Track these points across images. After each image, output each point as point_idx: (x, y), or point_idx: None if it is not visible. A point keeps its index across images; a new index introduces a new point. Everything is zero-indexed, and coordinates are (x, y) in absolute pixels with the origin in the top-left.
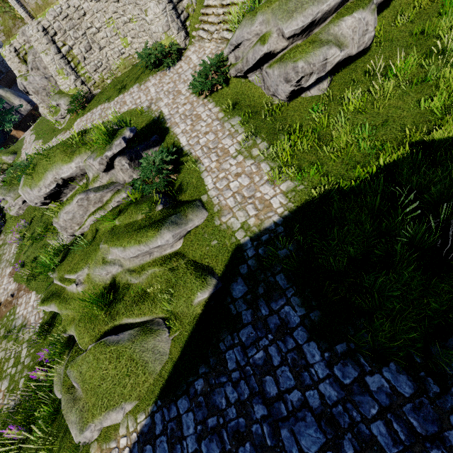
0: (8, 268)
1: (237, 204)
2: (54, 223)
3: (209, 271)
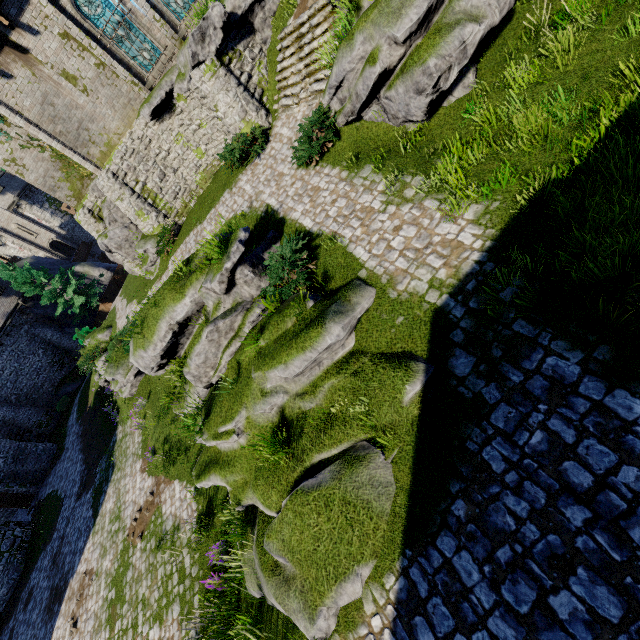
0: (138, 462)
1: (411, 262)
2: (186, 374)
3: (408, 357)
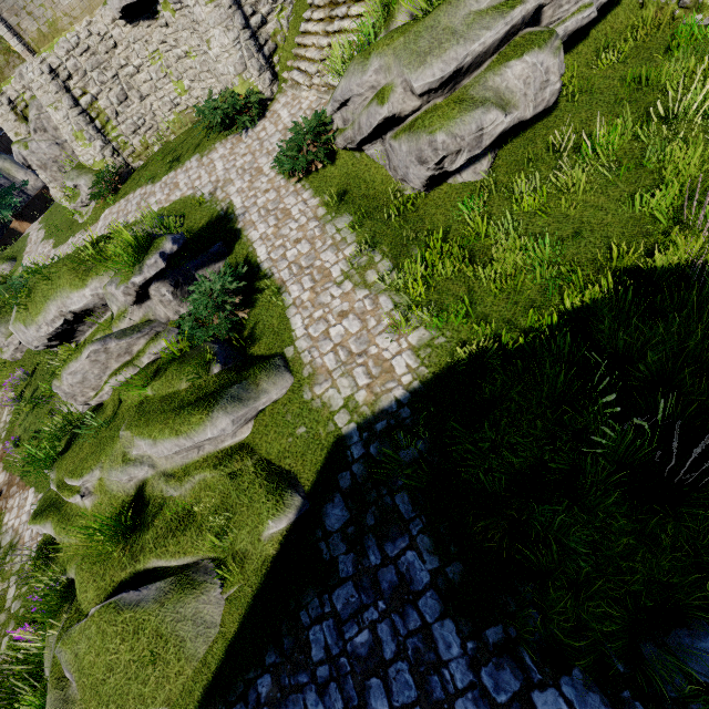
0: None
1: (340, 365)
2: (55, 388)
3: (290, 481)
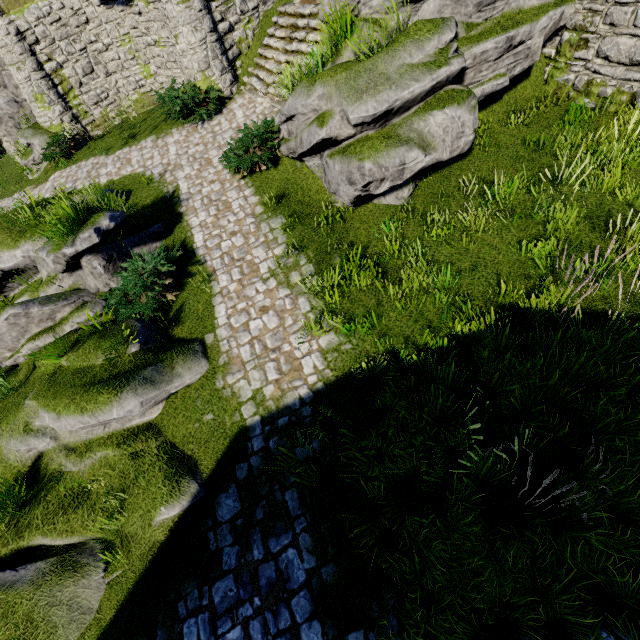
0: None
1: (254, 357)
2: None
3: (189, 467)
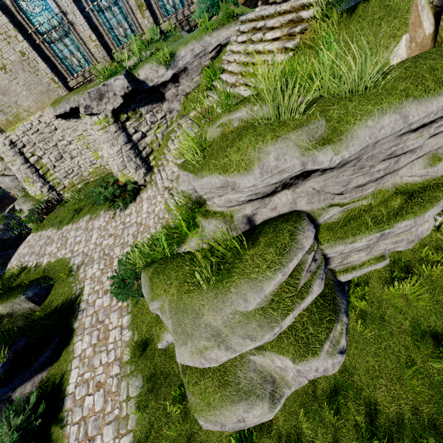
0: None
1: None
2: None
3: None
